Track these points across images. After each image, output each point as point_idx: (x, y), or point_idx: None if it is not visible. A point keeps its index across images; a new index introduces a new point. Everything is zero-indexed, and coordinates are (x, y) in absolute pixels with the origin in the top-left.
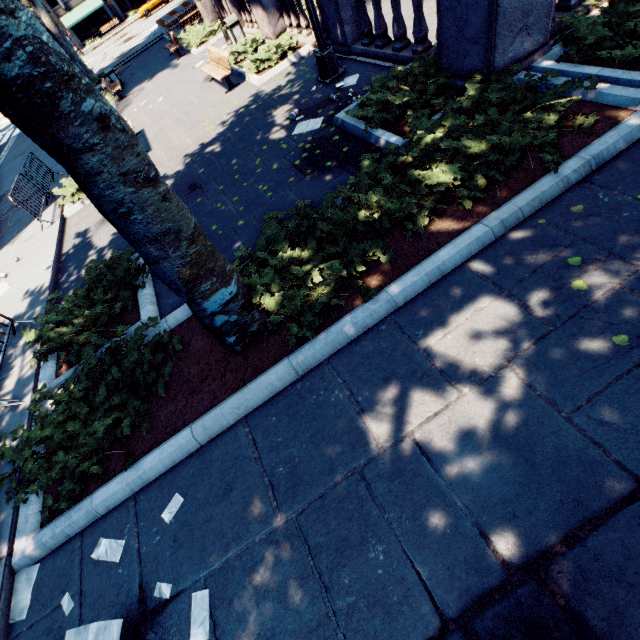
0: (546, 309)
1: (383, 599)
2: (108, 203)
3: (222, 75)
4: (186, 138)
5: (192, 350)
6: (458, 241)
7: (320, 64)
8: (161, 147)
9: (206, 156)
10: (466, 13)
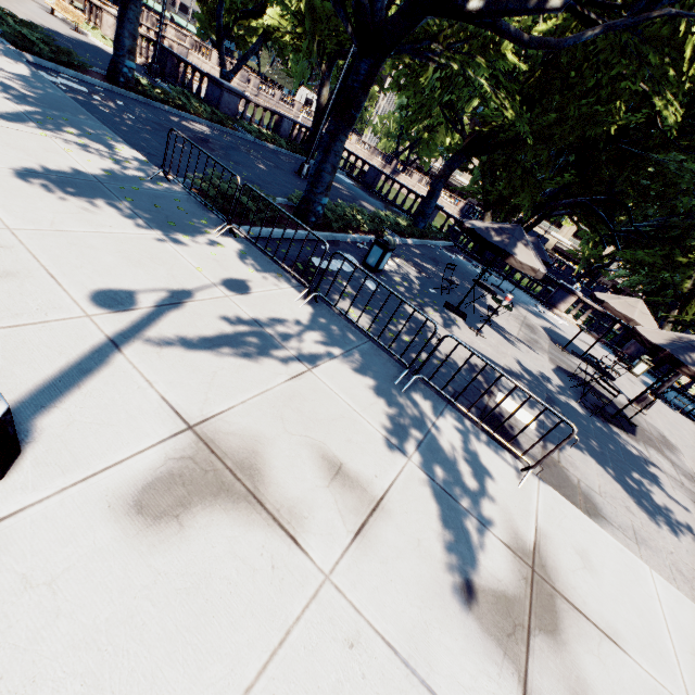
0: (217, 134)
1: (175, 126)
2: (129, 17)
3: (75, 21)
4: (38, 19)
5: (94, 74)
6: (201, 119)
7: (151, 67)
8: (8, 3)
9: (67, 38)
10: (215, 90)
